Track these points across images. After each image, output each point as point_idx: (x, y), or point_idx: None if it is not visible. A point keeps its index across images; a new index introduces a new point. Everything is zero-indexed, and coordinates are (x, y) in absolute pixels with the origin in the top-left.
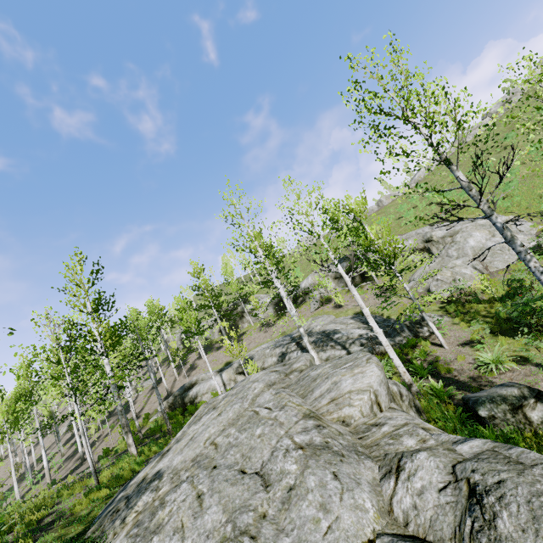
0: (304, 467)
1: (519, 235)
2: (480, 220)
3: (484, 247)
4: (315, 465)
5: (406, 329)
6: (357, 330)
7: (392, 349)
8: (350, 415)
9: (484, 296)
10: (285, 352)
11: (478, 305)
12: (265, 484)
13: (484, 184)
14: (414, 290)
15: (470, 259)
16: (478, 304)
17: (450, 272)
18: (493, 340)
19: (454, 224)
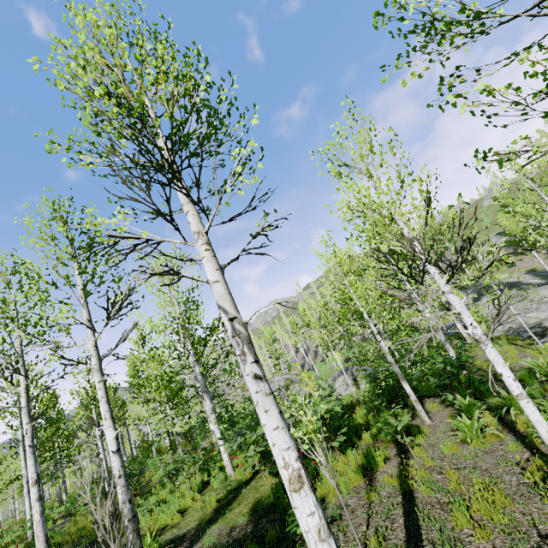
0: (539, 305)
1: None
2: None
3: None
4: (542, 304)
5: None
6: (533, 280)
7: None
8: (547, 300)
9: None
10: (478, 296)
11: None
12: (527, 309)
13: None
14: None
15: None
16: None
17: None
18: None
19: None
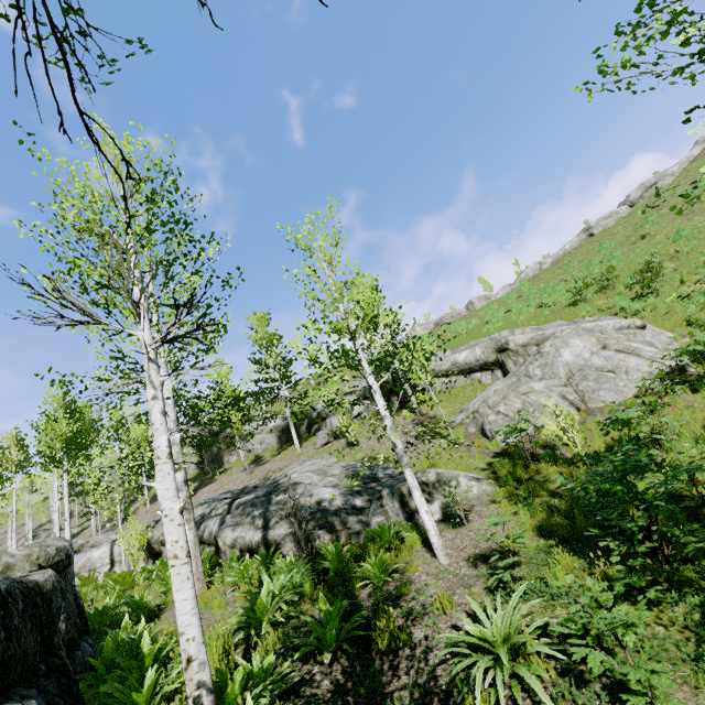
0: None
1: (647, 349)
2: (587, 322)
3: (586, 364)
4: None
5: (398, 501)
6: (327, 490)
7: (183, 572)
8: None
9: (568, 451)
10: (207, 515)
11: (550, 468)
12: None
13: (607, 280)
14: (463, 428)
15: (561, 383)
16: (552, 465)
17: (521, 401)
18: (544, 560)
19: (545, 326)
